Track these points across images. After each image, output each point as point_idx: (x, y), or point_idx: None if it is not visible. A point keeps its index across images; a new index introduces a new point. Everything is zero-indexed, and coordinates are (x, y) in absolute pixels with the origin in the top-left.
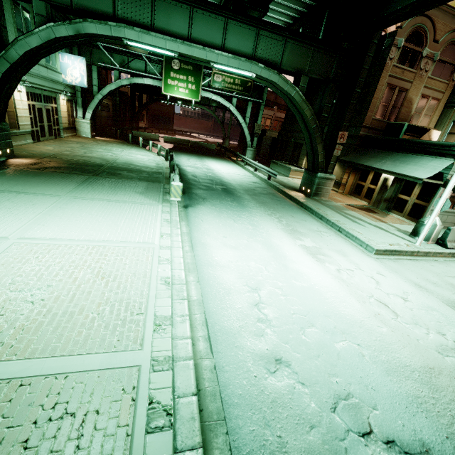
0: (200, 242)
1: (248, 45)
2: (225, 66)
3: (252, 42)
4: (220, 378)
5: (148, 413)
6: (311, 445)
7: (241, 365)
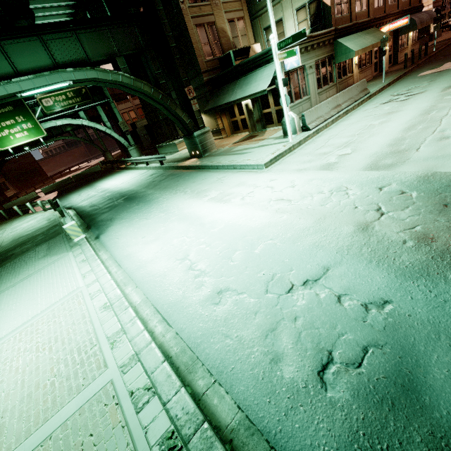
0: (124, 256)
1: (42, 56)
2: (35, 89)
3: (43, 52)
4: (183, 337)
5: (133, 402)
6: (259, 324)
7: (194, 316)
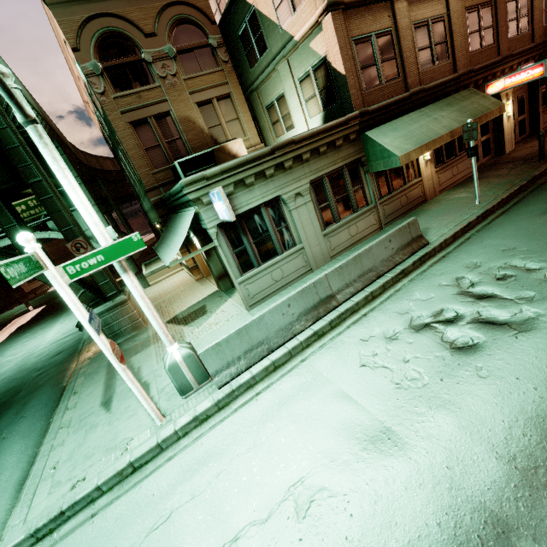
0: None
1: None
2: None
3: None
4: None
5: None
6: None
7: None
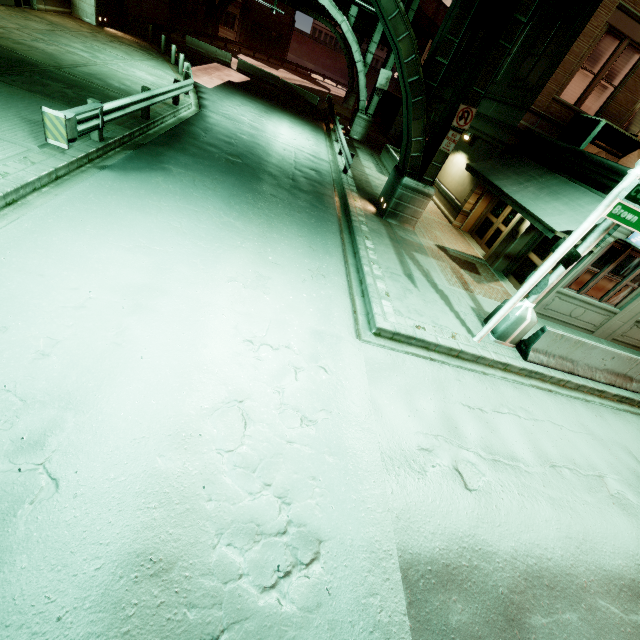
0: (22, 225)
1: None
2: None
3: None
4: None
5: None
6: None
7: None
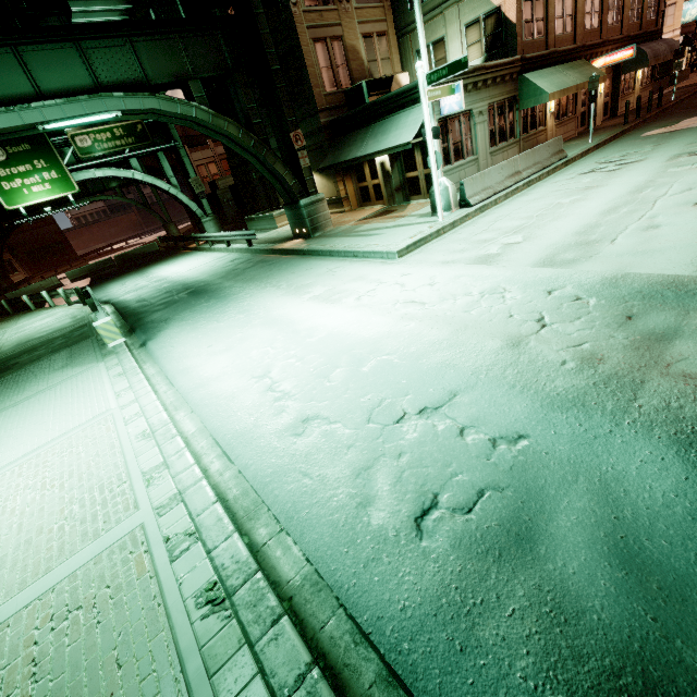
0: (178, 370)
1: (78, 72)
2: (64, 120)
3: (80, 66)
4: (248, 476)
5: (168, 549)
6: (351, 460)
7: (265, 450)
